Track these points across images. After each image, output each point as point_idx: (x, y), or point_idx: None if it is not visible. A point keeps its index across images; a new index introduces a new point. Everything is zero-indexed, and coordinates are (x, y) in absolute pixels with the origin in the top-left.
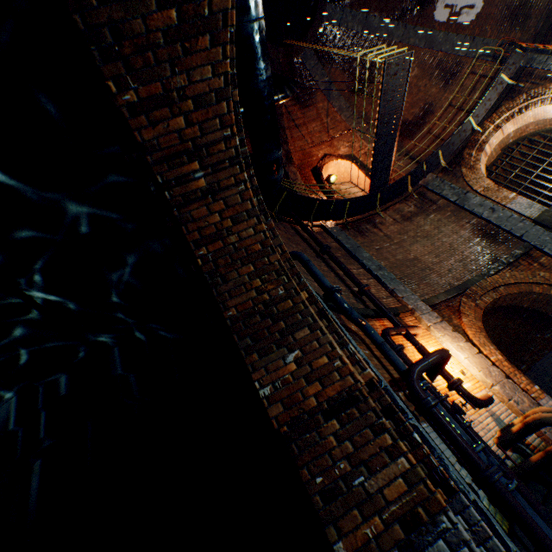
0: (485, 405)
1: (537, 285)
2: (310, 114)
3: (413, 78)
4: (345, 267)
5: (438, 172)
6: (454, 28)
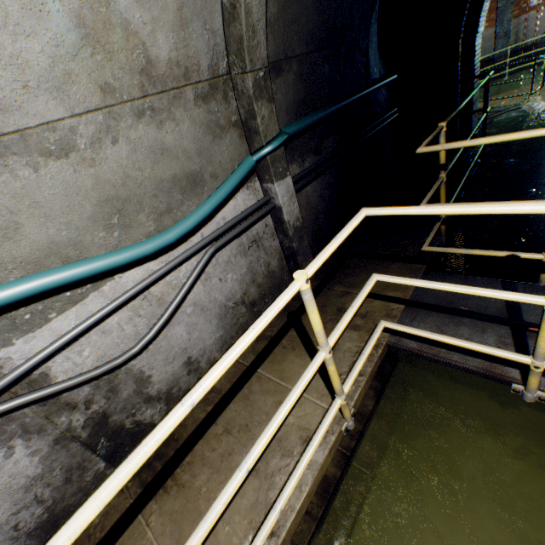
0: None
1: None
2: None
3: None
4: None
5: None
6: None
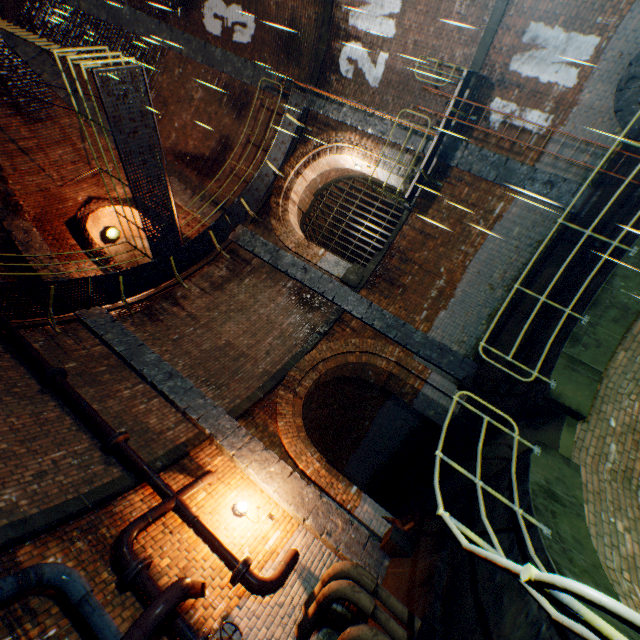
0: (281, 585)
1: (352, 354)
2: (50, 133)
3: (200, 100)
4: (87, 406)
5: (249, 223)
6: (233, 48)
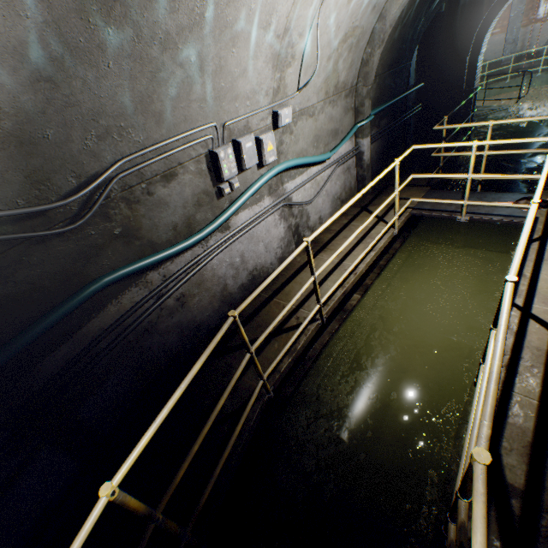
0: None
1: None
2: None
3: None
4: None
5: None
6: None
